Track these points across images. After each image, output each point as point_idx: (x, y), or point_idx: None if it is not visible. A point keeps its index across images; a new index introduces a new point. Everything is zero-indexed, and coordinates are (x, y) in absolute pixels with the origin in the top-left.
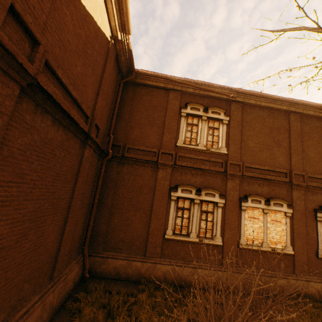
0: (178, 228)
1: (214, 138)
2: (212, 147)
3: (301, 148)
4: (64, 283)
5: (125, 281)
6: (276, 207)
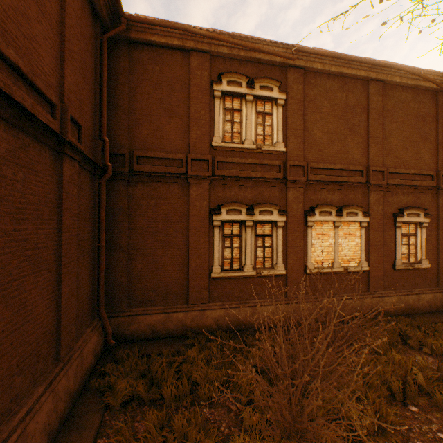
0: (228, 262)
1: (265, 129)
2: (264, 144)
3: (382, 133)
4: (80, 360)
5: (166, 338)
6: (350, 217)
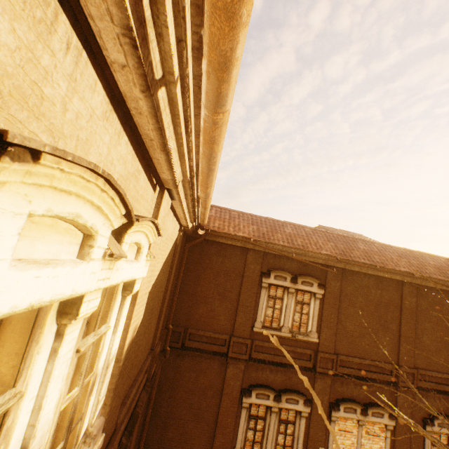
0: (249, 443)
1: (302, 315)
2: (298, 331)
3: (414, 333)
4: None
5: None
6: (375, 418)
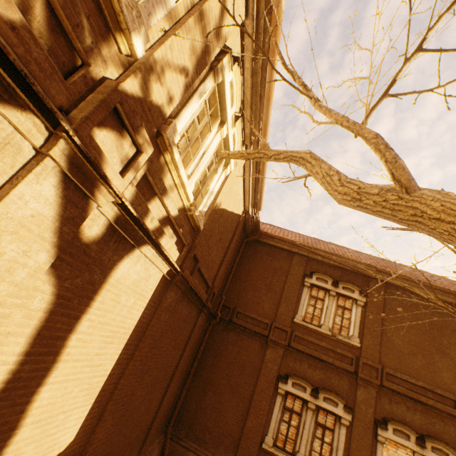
0: (282, 439)
1: (343, 320)
2: (339, 333)
3: None
4: None
5: None
6: (436, 455)
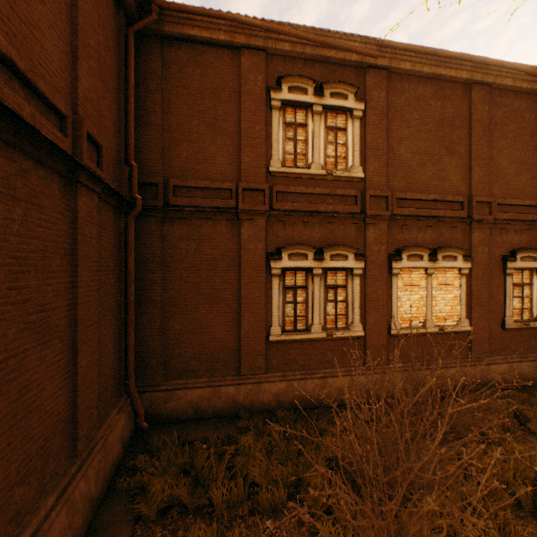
0: (290, 321)
1: (338, 149)
2: (336, 168)
3: (488, 153)
4: (104, 453)
5: (213, 419)
6: (446, 262)
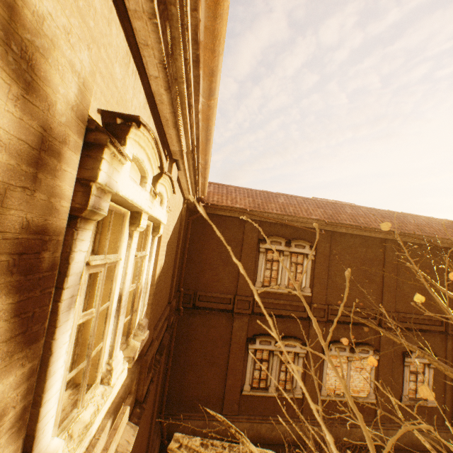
0: (256, 381)
1: (296, 275)
2: (294, 288)
3: (395, 283)
4: None
5: None
6: (361, 354)
